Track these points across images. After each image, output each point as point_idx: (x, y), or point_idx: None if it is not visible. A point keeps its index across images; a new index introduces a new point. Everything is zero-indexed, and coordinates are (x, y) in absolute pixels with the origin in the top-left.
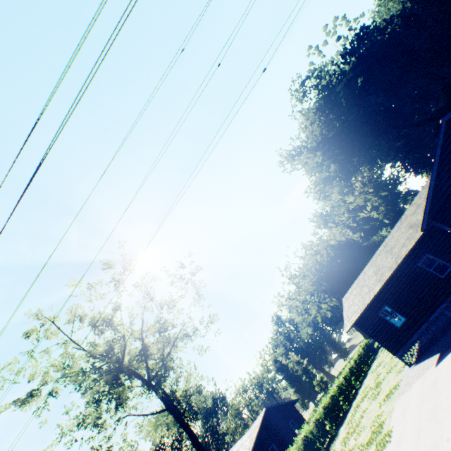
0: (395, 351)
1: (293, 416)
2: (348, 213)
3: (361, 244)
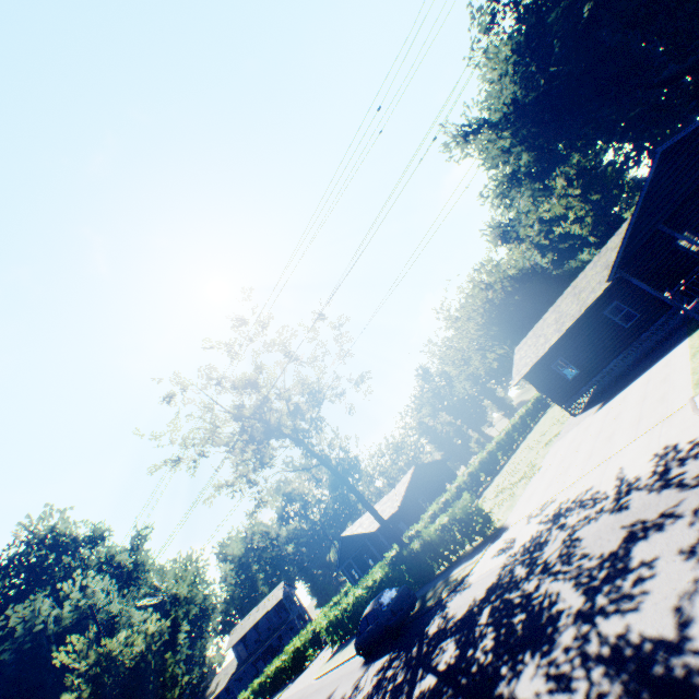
0: (562, 404)
1: (444, 473)
2: (540, 225)
3: (551, 273)
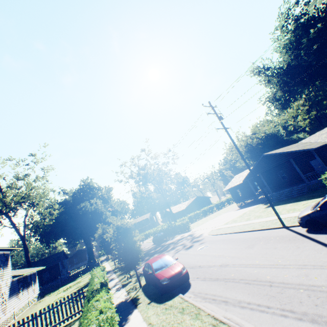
0: (235, 201)
1: (207, 201)
2: (294, 109)
3: (283, 138)
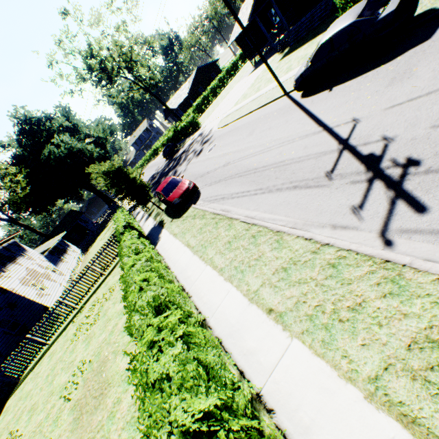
0: (249, 59)
1: (214, 70)
2: None
3: None
